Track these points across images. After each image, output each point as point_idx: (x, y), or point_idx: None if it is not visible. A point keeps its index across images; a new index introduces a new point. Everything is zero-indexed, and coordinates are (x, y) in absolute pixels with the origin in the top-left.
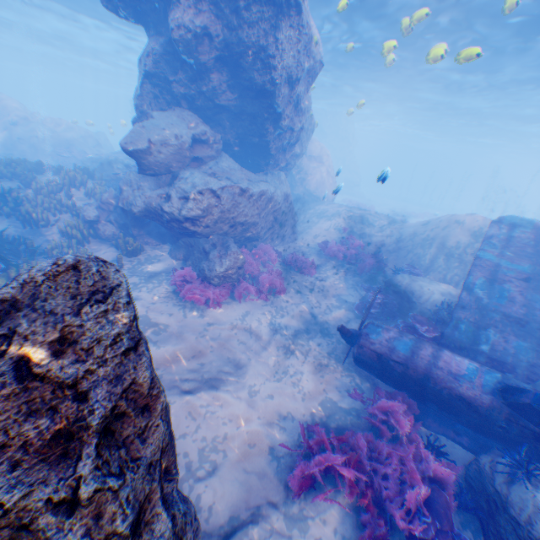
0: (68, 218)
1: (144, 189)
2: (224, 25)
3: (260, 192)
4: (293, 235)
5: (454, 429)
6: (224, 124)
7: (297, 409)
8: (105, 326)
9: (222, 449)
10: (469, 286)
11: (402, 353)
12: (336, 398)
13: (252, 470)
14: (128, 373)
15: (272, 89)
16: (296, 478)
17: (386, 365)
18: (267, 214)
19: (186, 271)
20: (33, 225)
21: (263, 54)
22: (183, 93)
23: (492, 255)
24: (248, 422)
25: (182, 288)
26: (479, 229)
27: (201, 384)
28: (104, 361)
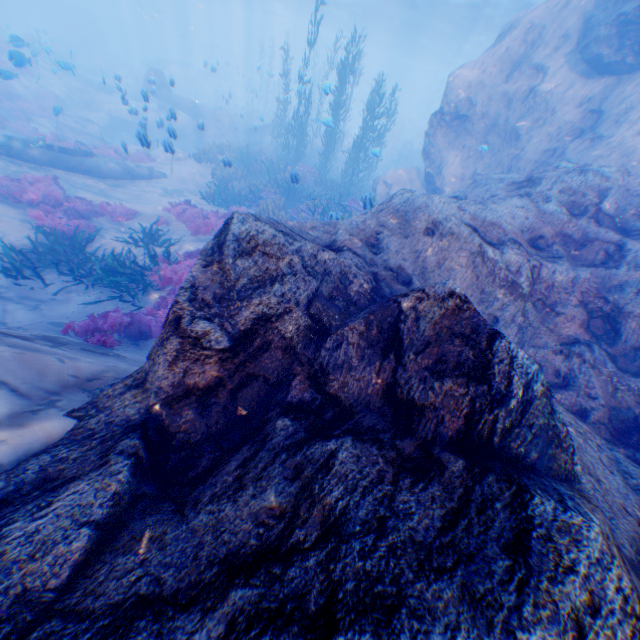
0: None
1: None
2: None
3: None
4: None
5: None
6: None
7: None
8: None
9: None
10: None
11: None
12: None
13: None
14: None
15: None
16: None
17: None
18: None
19: None
20: None
21: None
22: None
23: None
24: None
25: None
26: None
27: None
28: None
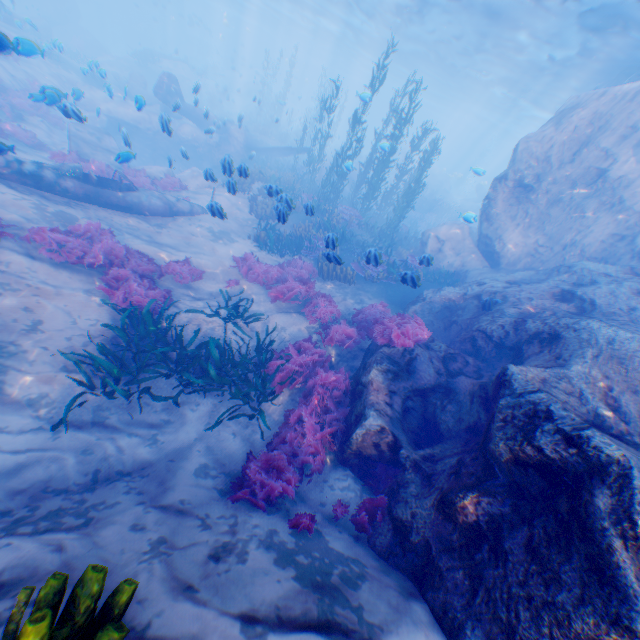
0: None
1: None
2: None
3: None
4: None
5: None
6: None
7: None
8: None
9: None
10: None
11: None
12: None
13: None
14: None
15: None
16: None
17: None
18: None
19: None
20: None
21: None
22: None
23: None
24: None
25: None
26: None
27: None
28: None
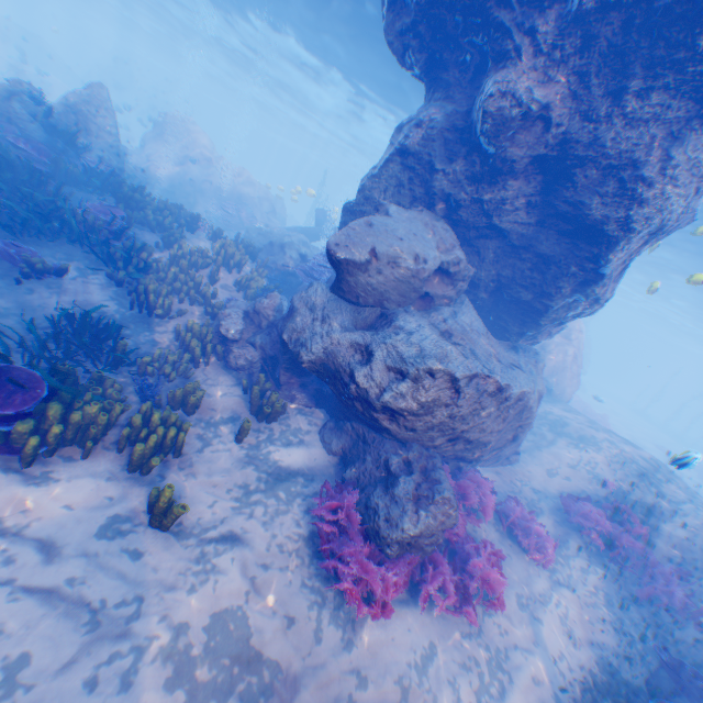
0: (196, 310)
1: (331, 323)
2: (579, 111)
3: (517, 393)
4: (512, 454)
5: None
6: (485, 255)
7: None
8: None
9: None
10: None
11: None
12: None
13: None
14: None
15: (616, 234)
16: None
17: None
18: (506, 426)
19: (345, 501)
20: (143, 308)
21: (631, 173)
22: (447, 192)
23: None
24: None
25: (328, 542)
26: None
27: None
28: None
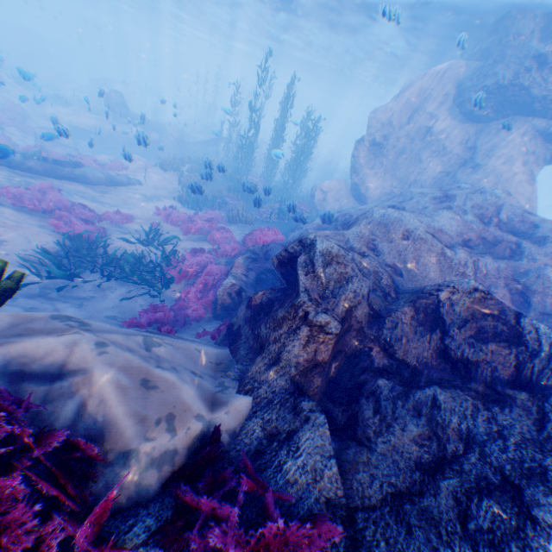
0: None
1: None
2: None
3: None
4: None
5: None
6: None
7: None
8: None
9: None
10: None
11: None
12: None
13: None
14: None
15: None
16: None
17: None
18: None
19: None
20: None
21: None
22: None
23: None
24: None
25: None
26: None
27: None
28: None
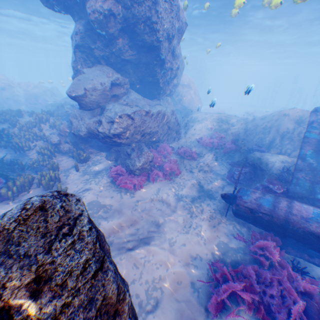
0: (41, 143)
1: (85, 119)
2: (122, 6)
3: (157, 112)
4: (179, 136)
5: (308, 253)
6: (129, 71)
7: (202, 252)
8: (73, 256)
9: (159, 287)
10: (302, 156)
11: (267, 207)
12: (226, 241)
13: (181, 300)
14: (98, 292)
15: (158, 45)
16: (212, 304)
17: (256, 216)
18: (163, 125)
19: (118, 168)
20: (20, 150)
21: (149, 22)
22: (101, 55)
23: (315, 134)
24: (173, 265)
25: (117, 179)
26: (300, 118)
27: (138, 242)
28: (76, 290)
